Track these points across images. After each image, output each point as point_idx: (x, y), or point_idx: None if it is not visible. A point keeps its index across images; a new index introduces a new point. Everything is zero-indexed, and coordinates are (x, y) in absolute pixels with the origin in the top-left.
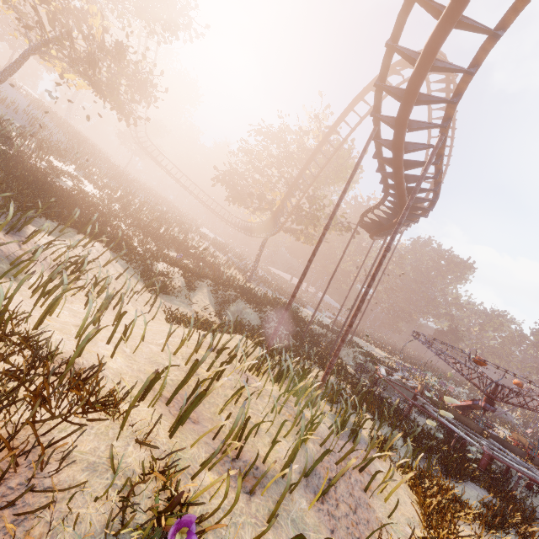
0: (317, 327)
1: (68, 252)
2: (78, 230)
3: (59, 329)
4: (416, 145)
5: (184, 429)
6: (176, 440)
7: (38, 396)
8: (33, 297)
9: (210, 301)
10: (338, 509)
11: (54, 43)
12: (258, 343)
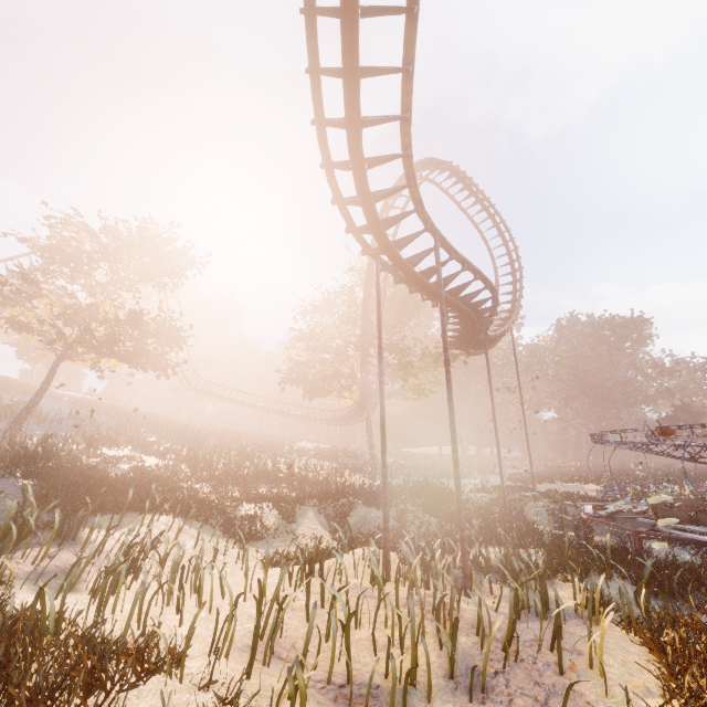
0: (482, 494)
1: (126, 537)
2: (140, 511)
3: (122, 620)
4: (419, 255)
5: (271, 669)
6: (256, 681)
7: (88, 674)
8: (95, 602)
9: (322, 525)
10: (513, 705)
11: (77, 343)
12: (375, 543)
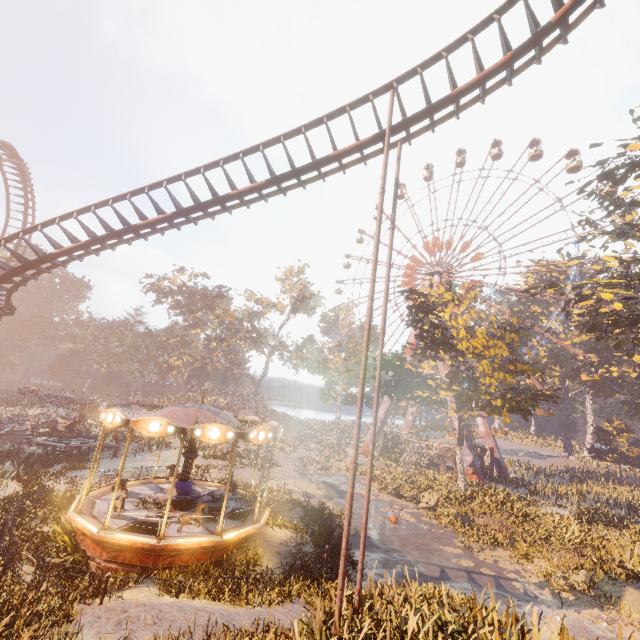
0: None
1: None
2: None
3: None
4: None
5: None
6: None
7: None
8: None
9: None
10: None
11: None
12: None
